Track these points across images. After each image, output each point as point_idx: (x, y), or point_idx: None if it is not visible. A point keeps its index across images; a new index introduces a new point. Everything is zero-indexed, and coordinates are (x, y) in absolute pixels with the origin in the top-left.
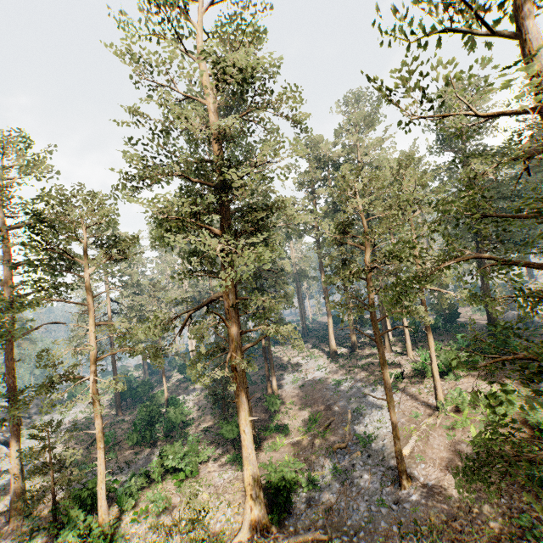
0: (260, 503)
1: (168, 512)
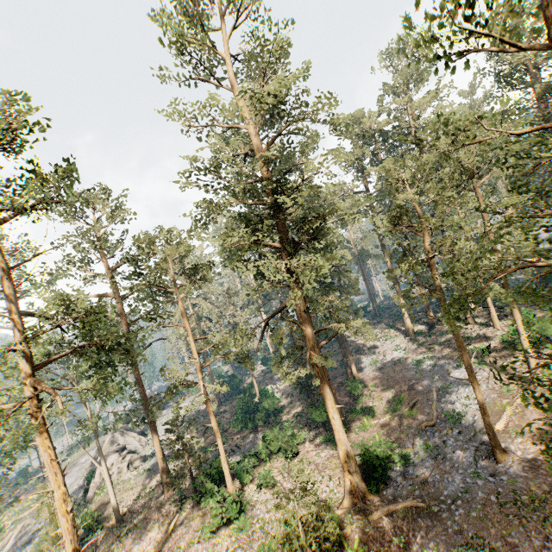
0: (358, 477)
1: (280, 485)
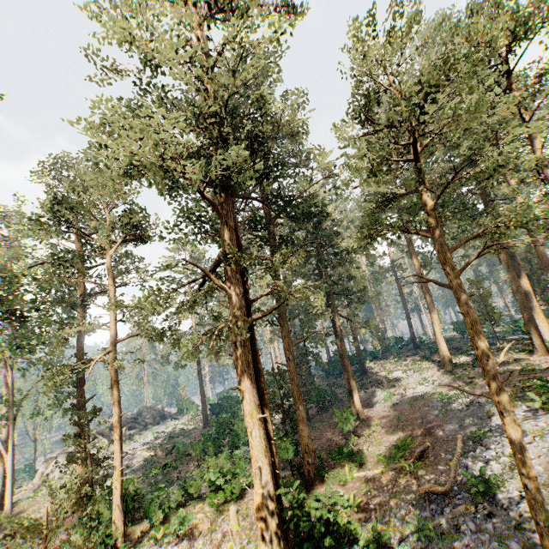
0: None
1: (191, 537)
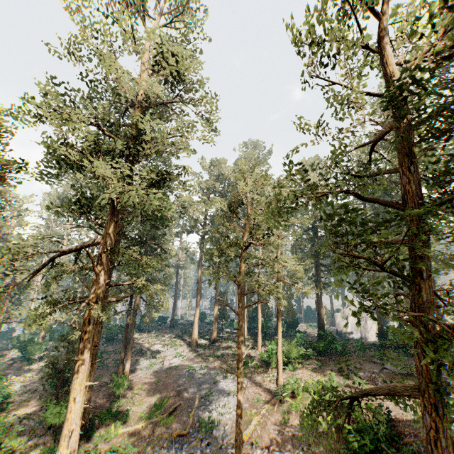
0: None
1: None
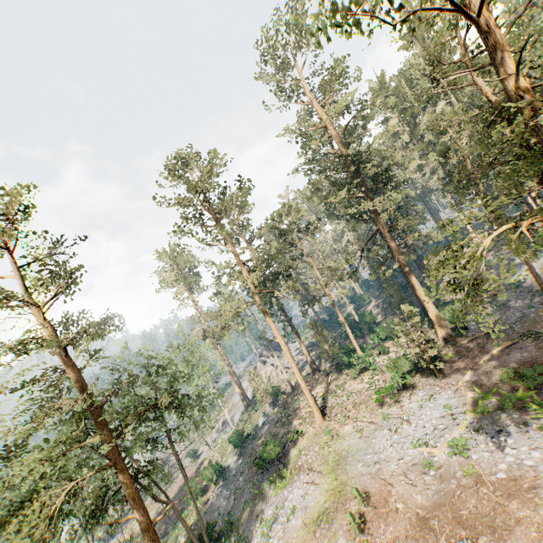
0: (446, 328)
1: (392, 352)
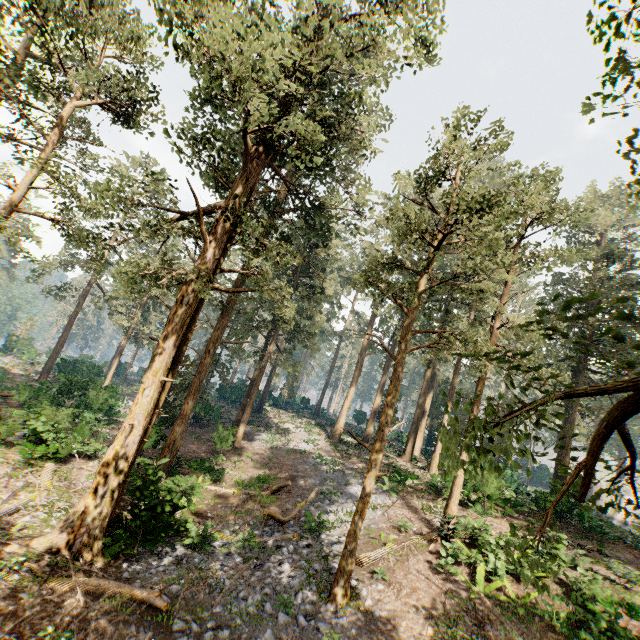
0: (104, 511)
1: None
